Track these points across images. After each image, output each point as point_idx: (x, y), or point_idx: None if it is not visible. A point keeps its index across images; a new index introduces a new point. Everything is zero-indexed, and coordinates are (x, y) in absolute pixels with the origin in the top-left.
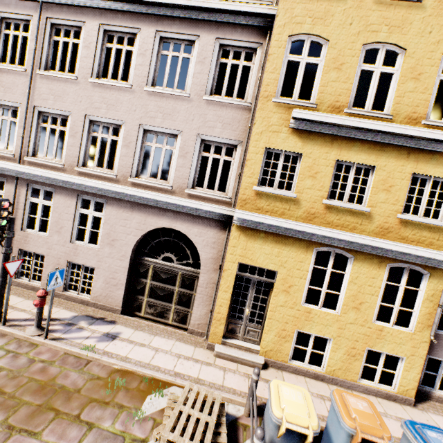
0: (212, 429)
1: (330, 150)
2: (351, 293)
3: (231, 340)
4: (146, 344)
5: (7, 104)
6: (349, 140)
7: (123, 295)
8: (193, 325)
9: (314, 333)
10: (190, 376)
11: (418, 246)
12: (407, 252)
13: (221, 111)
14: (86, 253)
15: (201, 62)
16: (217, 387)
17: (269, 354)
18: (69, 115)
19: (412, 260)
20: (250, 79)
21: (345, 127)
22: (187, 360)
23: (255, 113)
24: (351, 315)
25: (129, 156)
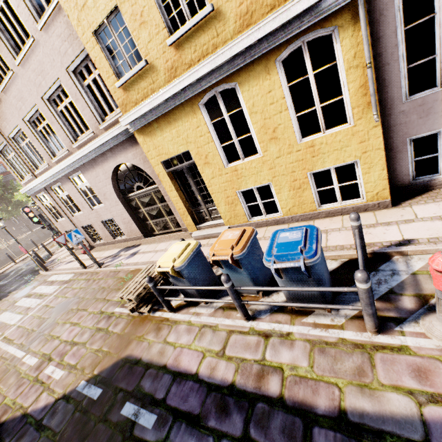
0: (144, 286)
1: None
2: (259, 125)
3: (203, 224)
4: (152, 250)
5: (3, 146)
6: None
7: (137, 226)
8: (183, 225)
9: (253, 187)
10: None
11: (286, 3)
12: (285, 24)
13: (56, 28)
14: (102, 212)
15: None
16: None
17: (231, 221)
18: (21, 128)
19: (297, 30)
20: None
21: None
22: None
23: (60, 2)
24: (273, 150)
25: (59, 129)
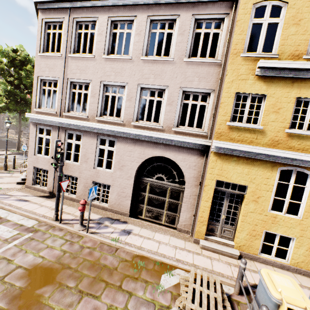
0: (221, 303)
1: (291, 90)
2: None
3: (211, 237)
4: (151, 238)
5: (51, 79)
6: (307, 81)
7: (130, 203)
8: (180, 225)
9: (279, 234)
10: (187, 262)
11: None
12: None
13: (197, 68)
14: (104, 175)
15: (181, 34)
16: (209, 271)
17: (242, 248)
18: (90, 82)
19: None
20: (219, 42)
21: (304, 70)
22: (182, 250)
23: (227, 67)
24: None
25: (131, 107)
